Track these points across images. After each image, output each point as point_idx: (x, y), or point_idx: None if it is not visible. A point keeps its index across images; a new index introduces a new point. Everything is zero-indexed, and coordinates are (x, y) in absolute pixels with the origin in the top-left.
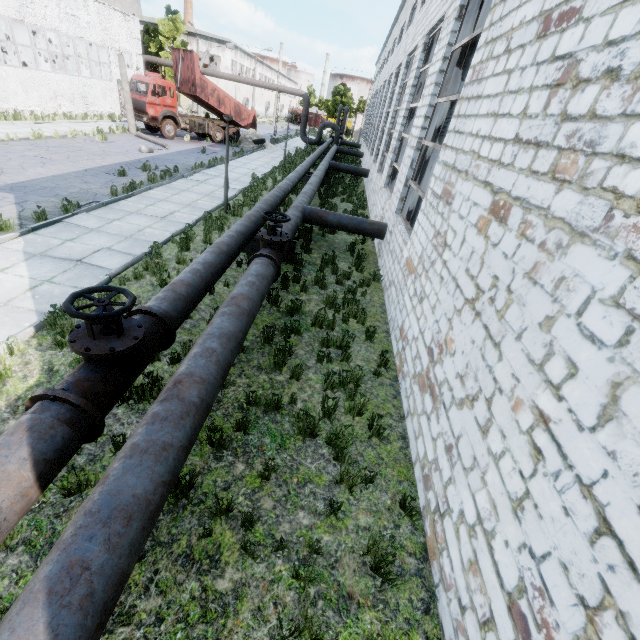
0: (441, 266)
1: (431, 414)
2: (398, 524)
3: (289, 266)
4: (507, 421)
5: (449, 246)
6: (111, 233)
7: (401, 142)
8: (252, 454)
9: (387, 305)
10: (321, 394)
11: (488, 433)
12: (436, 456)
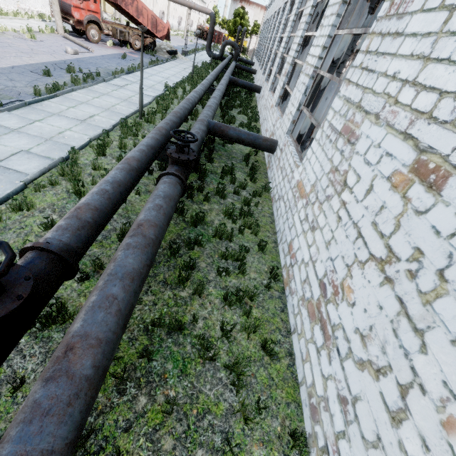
0: (339, 205)
1: (321, 349)
2: (287, 454)
3: (194, 174)
4: (433, 433)
5: (350, 188)
6: (31, 134)
7: (294, 67)
8: (155, 384)
9: (275, 216)
10: (220, 310)
11: (400, 425)
12: (326, 396)
